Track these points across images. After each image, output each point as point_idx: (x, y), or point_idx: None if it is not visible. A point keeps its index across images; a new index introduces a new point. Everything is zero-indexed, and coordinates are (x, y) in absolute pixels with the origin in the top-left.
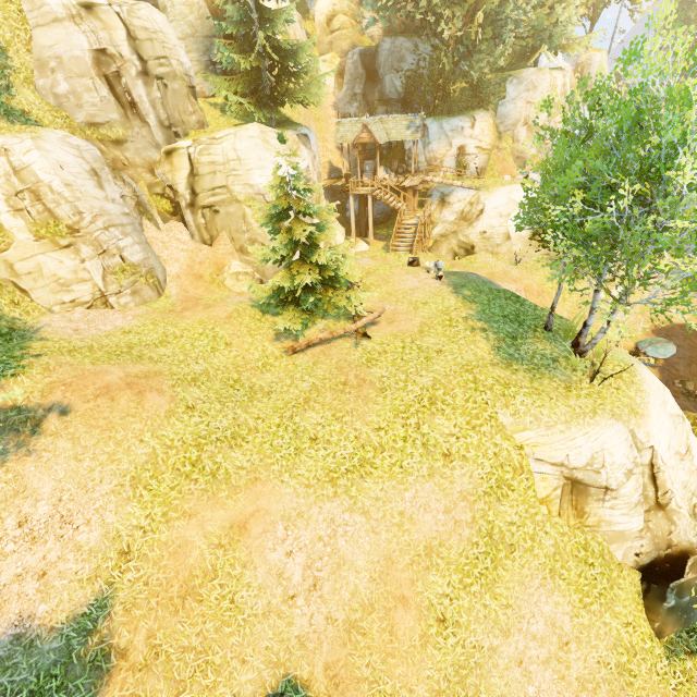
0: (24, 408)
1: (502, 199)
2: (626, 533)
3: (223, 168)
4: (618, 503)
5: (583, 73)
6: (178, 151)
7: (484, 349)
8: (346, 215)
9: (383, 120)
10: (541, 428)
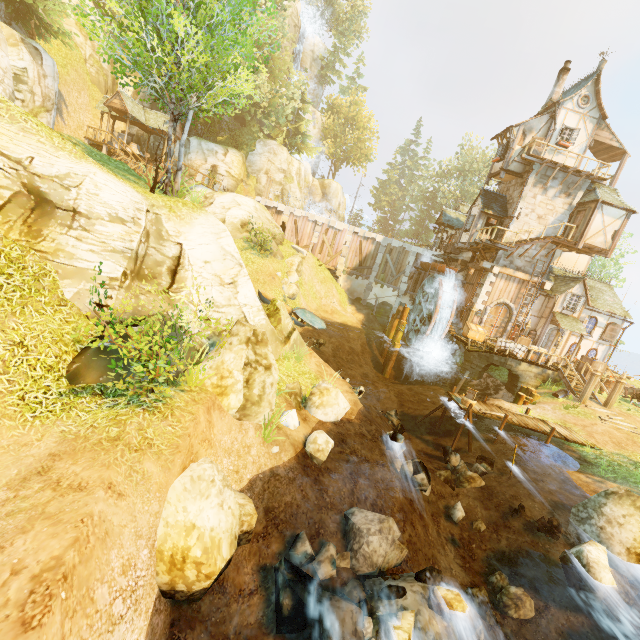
0: None
1: (229, 199)
2: (90, 272)
3: None
4: (88, 237)
5: (326, 190)
6: None
7: None
8: None
9: (147, 111)
10: (13, 126)
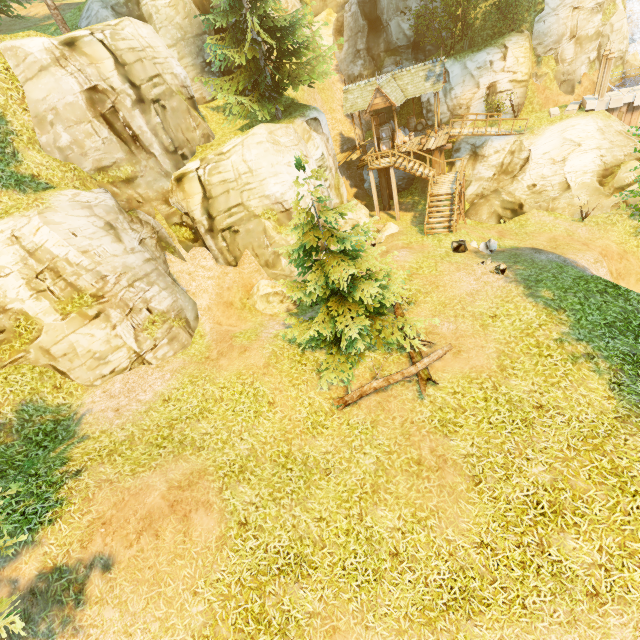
0: (65, 569)
1: (553, 141)
2: None
3: (236, 184)
4: None
5: None
6: (187, 176)
7: (598, 390)
8: (364, 186)
9: (396, 76)
10: None
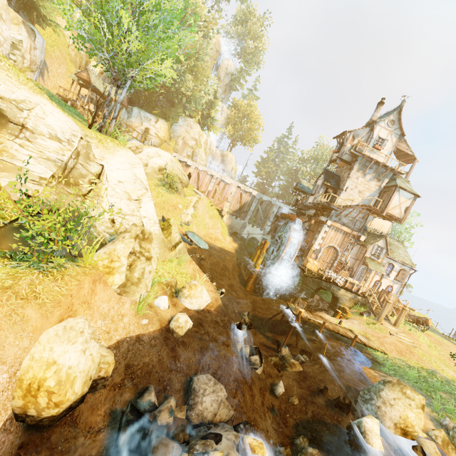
0: None
1: (153, 151)
2: (25, 170)
3: None
4: (30, 146)
5: (224, 158)
6: None
7: None
8: None
9: (105, 85)
10: None
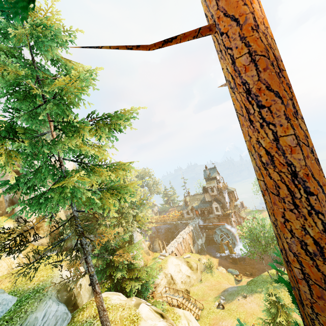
0: None
1: (173, 267)
2: None
3: None
4: None
5: None
6: None
7: None
8: None
9: None
10: None
